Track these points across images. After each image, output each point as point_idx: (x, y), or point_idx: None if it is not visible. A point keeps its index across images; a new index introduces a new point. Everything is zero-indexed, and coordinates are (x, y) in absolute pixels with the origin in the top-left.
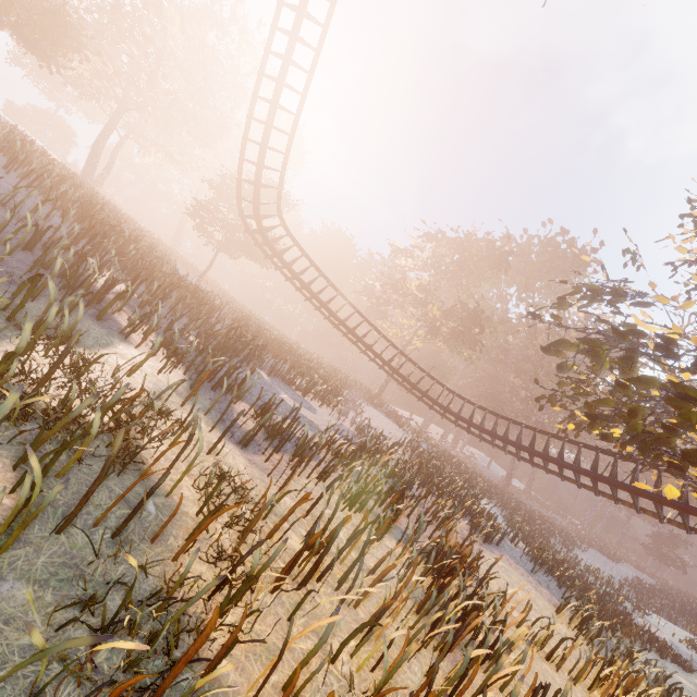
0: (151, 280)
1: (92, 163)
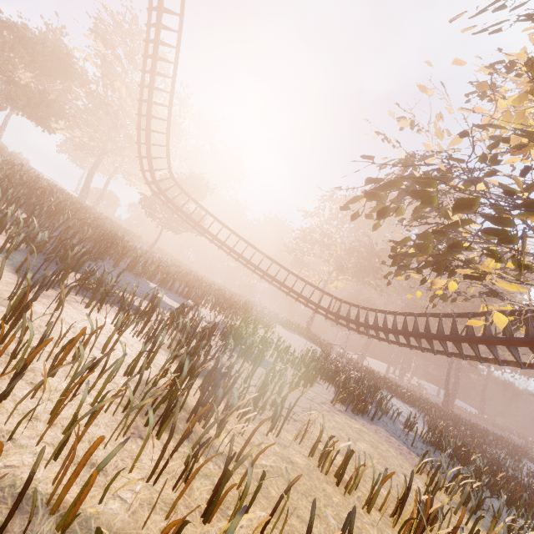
0: (42, 209)
1: (85, 189)
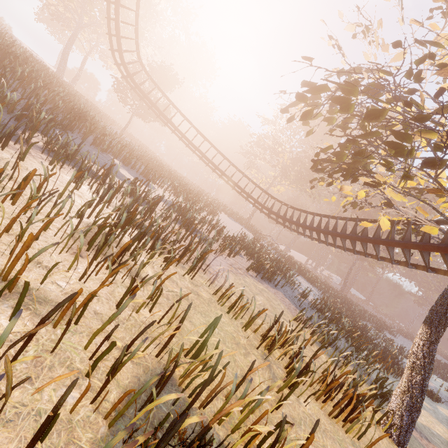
0: (13, 73)
1: (62, 64)
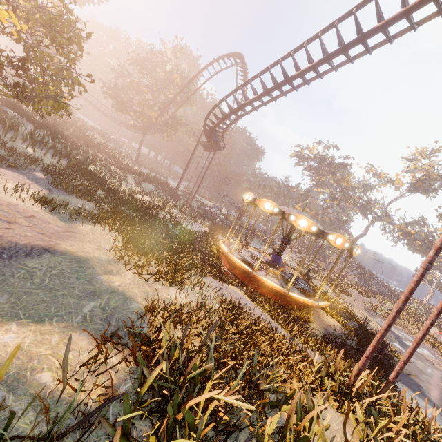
0: None
1: None
